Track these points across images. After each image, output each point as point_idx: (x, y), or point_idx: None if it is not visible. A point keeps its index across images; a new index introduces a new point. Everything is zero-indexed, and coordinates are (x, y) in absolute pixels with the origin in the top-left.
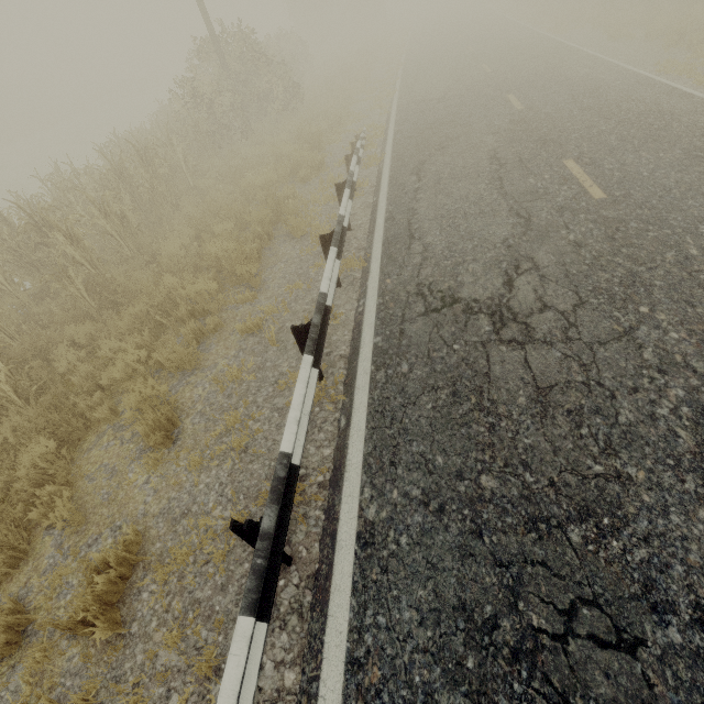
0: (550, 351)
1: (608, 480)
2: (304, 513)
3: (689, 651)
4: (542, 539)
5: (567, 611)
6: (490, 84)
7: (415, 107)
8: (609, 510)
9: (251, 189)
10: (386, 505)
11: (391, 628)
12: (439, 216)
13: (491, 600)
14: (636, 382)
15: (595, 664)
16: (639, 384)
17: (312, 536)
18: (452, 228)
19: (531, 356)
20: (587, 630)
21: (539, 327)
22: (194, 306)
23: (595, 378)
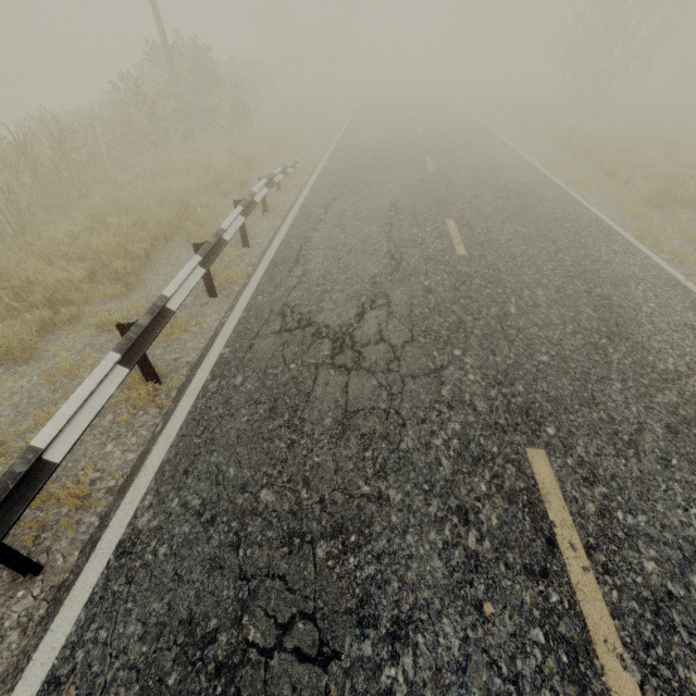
0: (370, 379)
1: (370, 500)
2: (79, 518)
3: (373, 664)
4: (292, 553)
5: (285, 624)
6: (416, 145)
7: (349, 150)
8: (360, 528)
9: (168, 192)
10: (161, 514)
11: (108, 643)
12: (328, 247)
13: (220, 613)
14: (427, 414)
15: (288, 678)
16: (429, 416)
17: (76, 543)
18: (335, 259)
19: (352, 382)
20: (295, 644)
21: (369, 356)
22: (53, 294)
23: (396, 407)
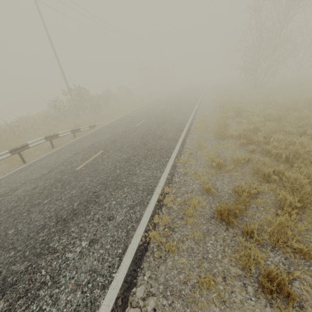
0: None
1: None
2: None
3: None
4: None
5: None
6: (150, 114)
7: (122, 118)
8: None
9: None
10: None
11: None
12: (41, 164)
13: None
14: None
15: None
16: None
17: None
18: (33, 170)
19: None
20: None
21: None
22: None
23: None
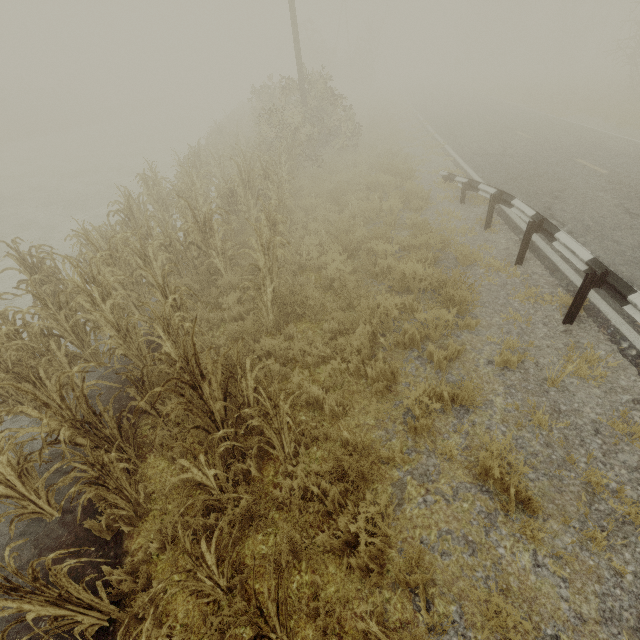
0: None
1: None
2: None
3: None
4: None
5: None
6: (545, 148)
7: (481, 158)
8: None
9: (367, 212)
10: None
11: None
12: (629, 261)
13: None
14: None
15: None
16: None
17: None
18: None
19: None
20: None
21: None
22: (421, 330)
23: None
